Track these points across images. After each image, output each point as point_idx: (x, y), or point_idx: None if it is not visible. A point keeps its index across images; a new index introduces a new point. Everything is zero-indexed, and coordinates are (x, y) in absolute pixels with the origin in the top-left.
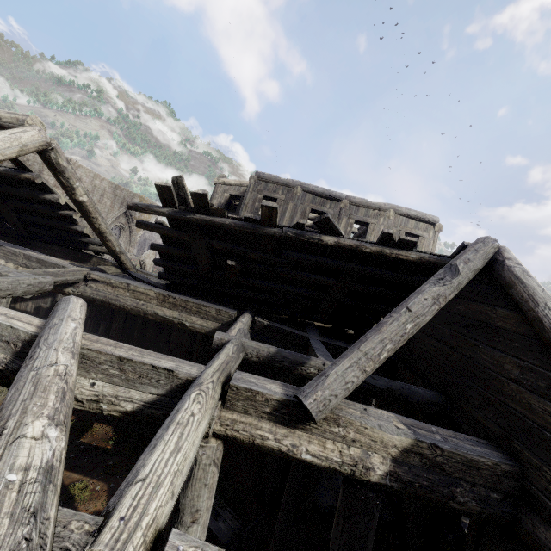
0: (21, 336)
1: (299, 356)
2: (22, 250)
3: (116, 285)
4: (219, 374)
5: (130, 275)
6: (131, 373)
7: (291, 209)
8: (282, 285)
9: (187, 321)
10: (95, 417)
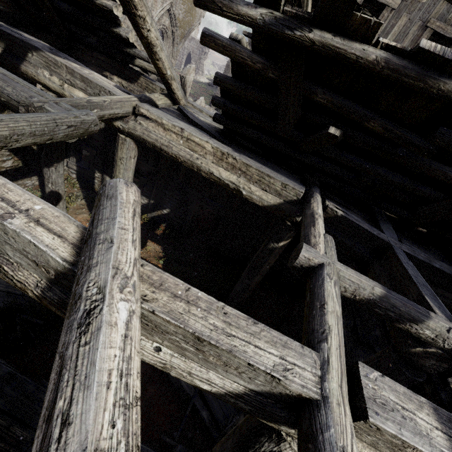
0: (50, 262)
1: (414, 310)
2: (64, 60)
3: (168, 128)
4: (344, 386)
5: (182, 114)
6: (212, 357)
7: (400, 29)
8: (381, 168)
9: (244, 189)
10: (148, 235)
